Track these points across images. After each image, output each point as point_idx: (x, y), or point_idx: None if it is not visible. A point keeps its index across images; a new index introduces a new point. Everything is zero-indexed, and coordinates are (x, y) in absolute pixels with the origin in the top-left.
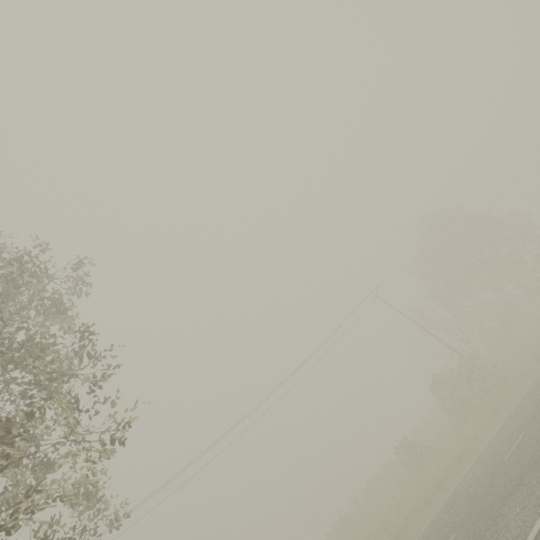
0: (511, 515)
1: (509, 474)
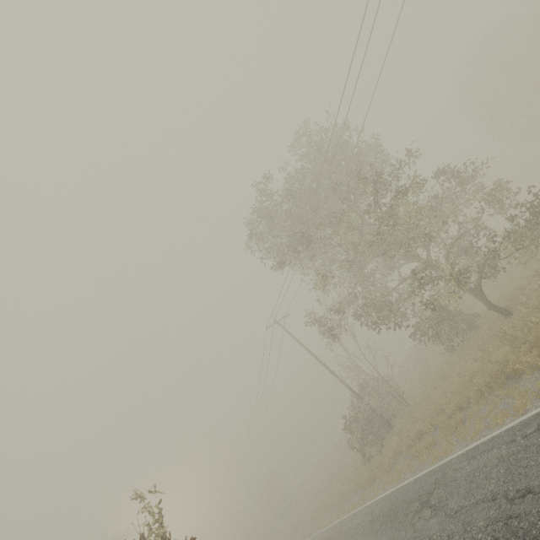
0: None
1: None
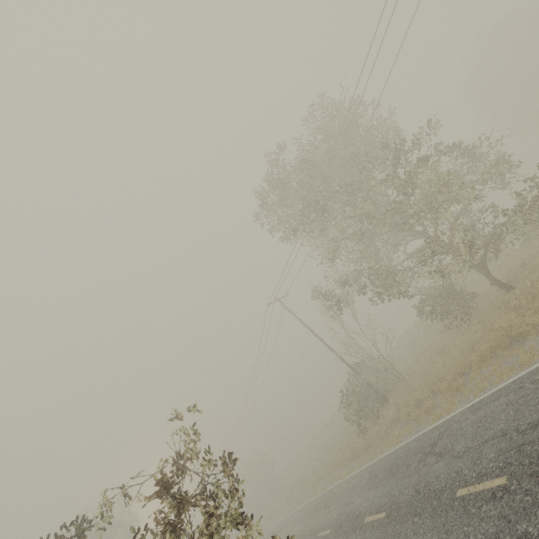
0: None
1: None
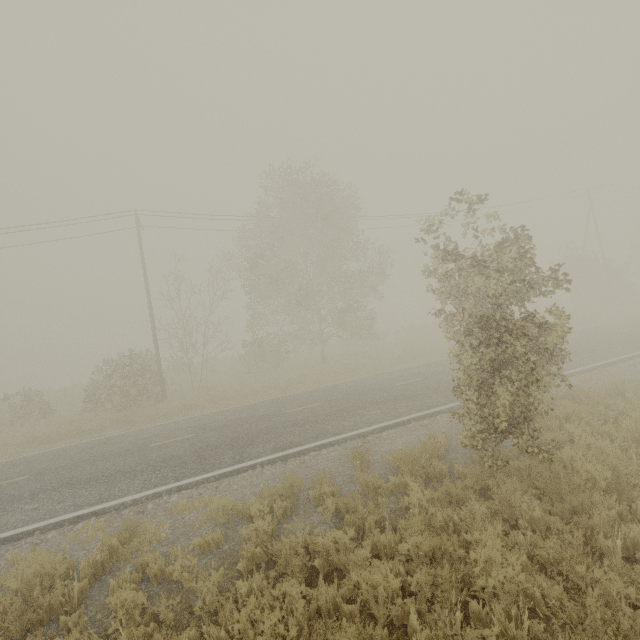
0: None
1: None
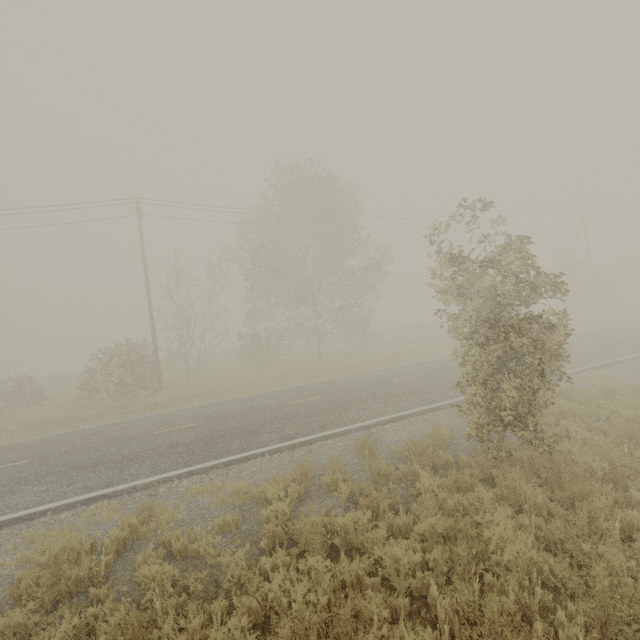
0: None
1: None
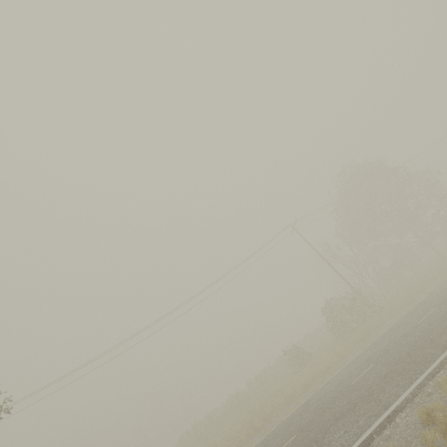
0: (336, 435)
1: (349, 398)
